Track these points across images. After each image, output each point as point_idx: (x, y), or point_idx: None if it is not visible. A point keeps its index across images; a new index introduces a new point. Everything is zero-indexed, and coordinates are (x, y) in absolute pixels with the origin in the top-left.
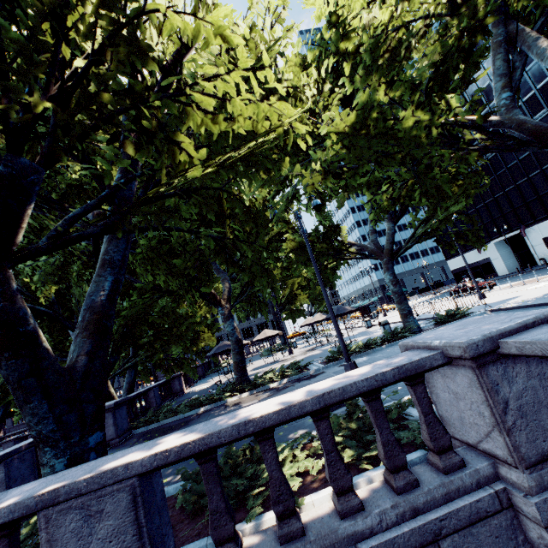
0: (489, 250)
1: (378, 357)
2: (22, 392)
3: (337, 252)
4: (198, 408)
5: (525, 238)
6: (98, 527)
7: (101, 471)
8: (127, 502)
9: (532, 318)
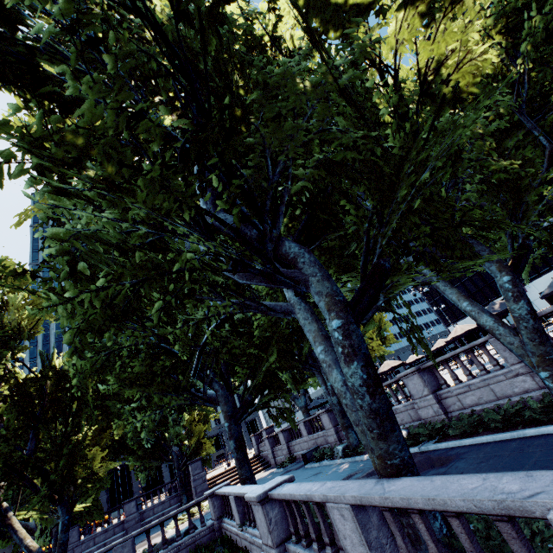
0: None
1: None
2: None
3: None
4: None
5: None
6: None
7: None
8: None
9: None
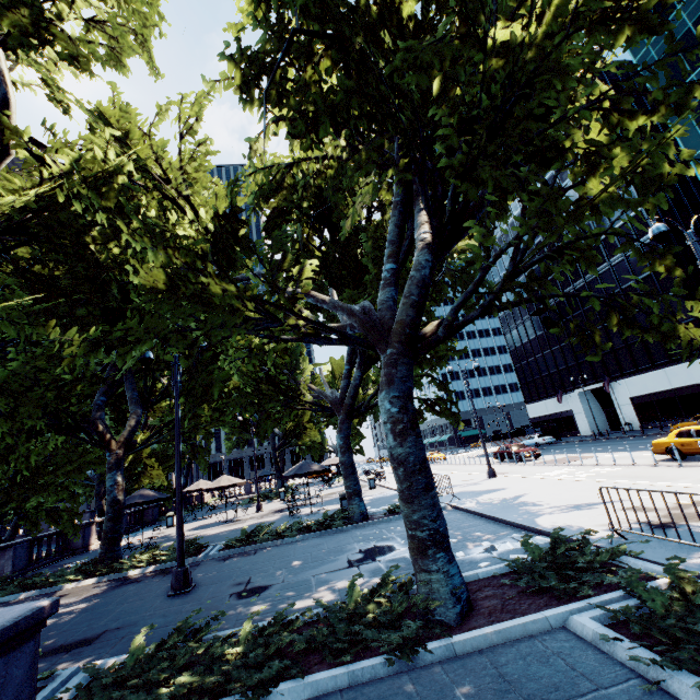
0: (572, 400)
1: (263, 556)
2: None
3: (289, 397)
4: (32, 589)
5: (611, 393)
6: None
7: None
8: None
9: None
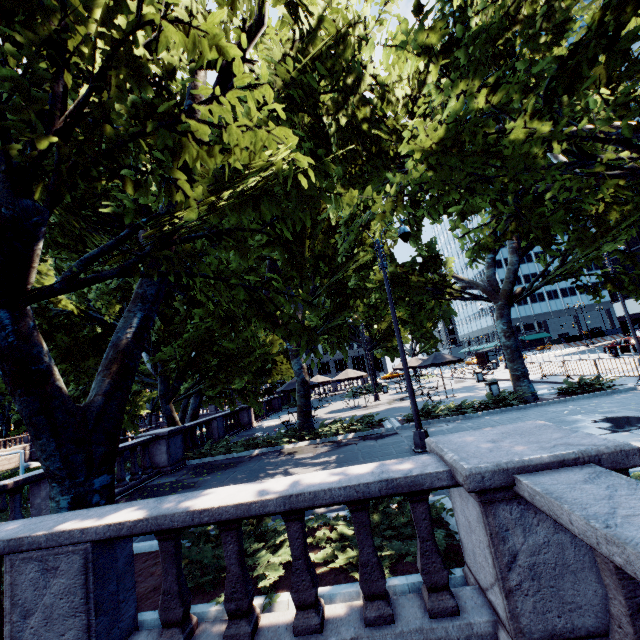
0: None
1: (465, 427)
2: (33, 428)
3: (438, 288)
4: (254, 448)
5: None
6: (53, 583)
7: (60, 530)
8: (79, 565)
9: (576, 453)
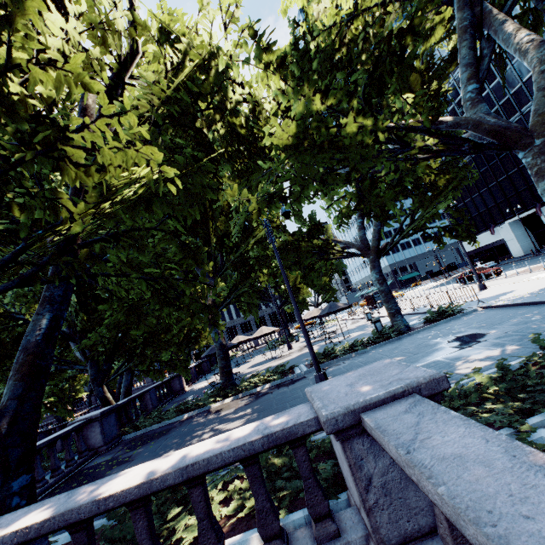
0: (503, 231)
1: (357, 362)
2: None
3: (323, 251)
4: (185, 412)
5: (541, 217)
6: None
7: None
8: None
9: (403, 387)
